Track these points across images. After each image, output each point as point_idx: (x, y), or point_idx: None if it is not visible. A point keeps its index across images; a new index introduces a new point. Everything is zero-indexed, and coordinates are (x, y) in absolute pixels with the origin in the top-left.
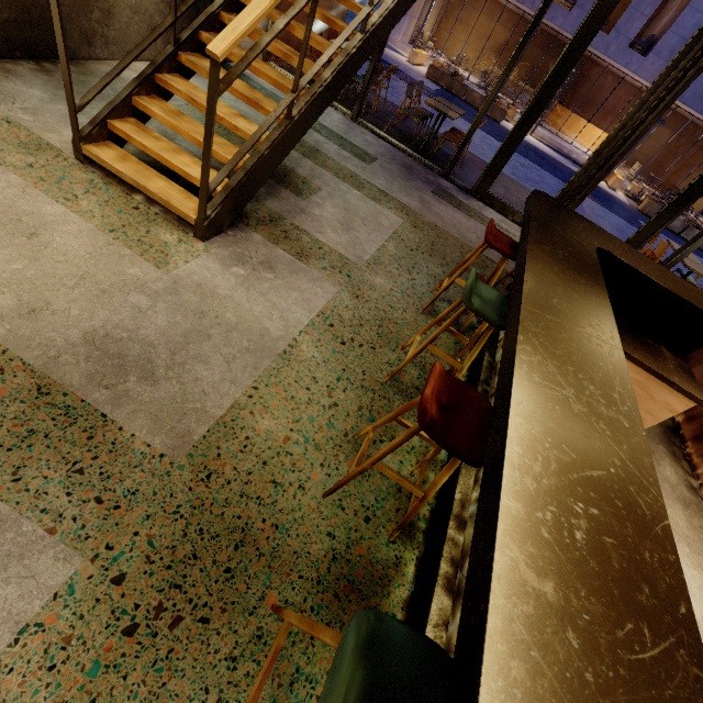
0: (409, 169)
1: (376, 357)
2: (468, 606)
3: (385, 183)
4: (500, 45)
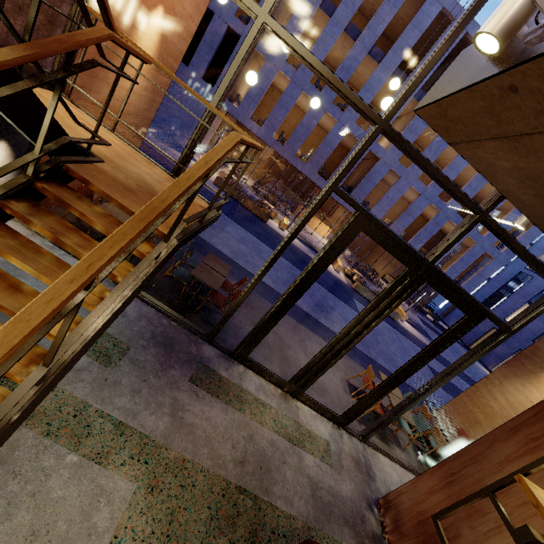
0: (169, 347)
1: None
2: None
3: (127, 401)
4: (266, 164)
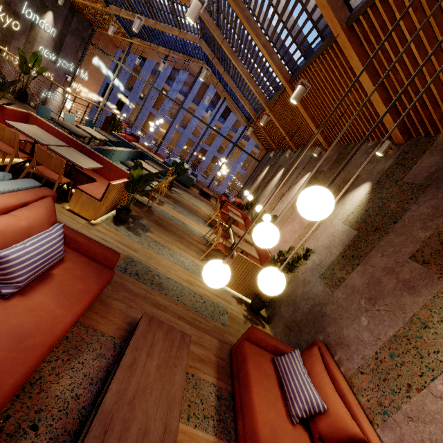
0: None
1: None
2: None
3: None
4: None
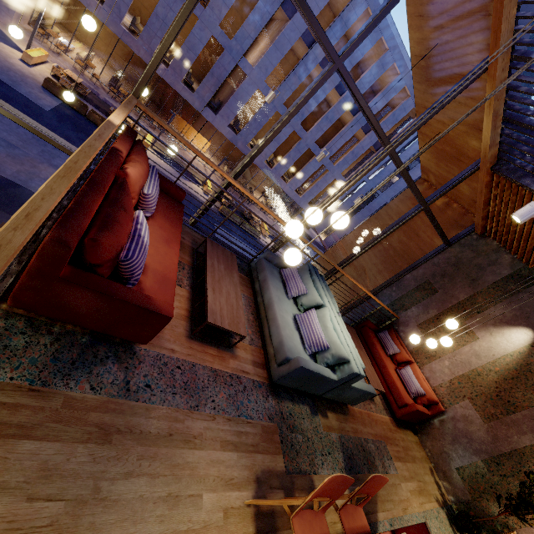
0: None
1: None
2: None
3: None
4: (129, 51)
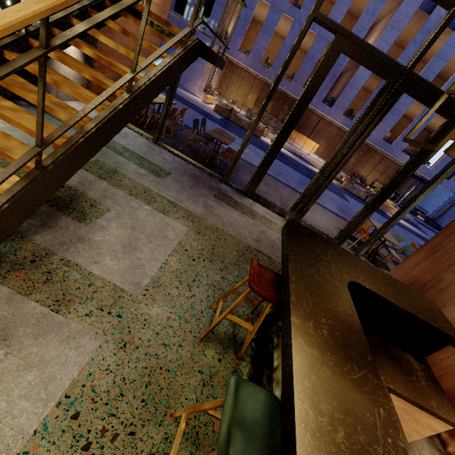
0: (197, 179)
1: (133, 451)
2: None
3: (175, 194)
4: (256, 96)
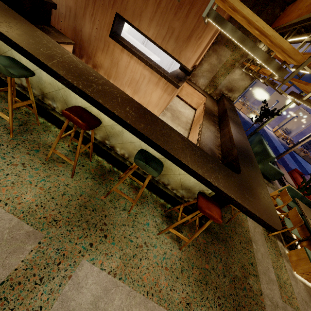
0: None
1: None
2: (143, 139)
3: None
4: None
